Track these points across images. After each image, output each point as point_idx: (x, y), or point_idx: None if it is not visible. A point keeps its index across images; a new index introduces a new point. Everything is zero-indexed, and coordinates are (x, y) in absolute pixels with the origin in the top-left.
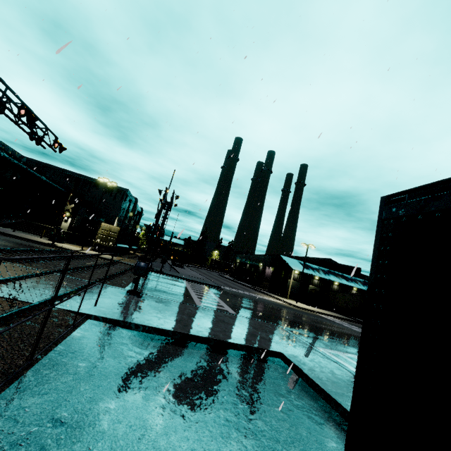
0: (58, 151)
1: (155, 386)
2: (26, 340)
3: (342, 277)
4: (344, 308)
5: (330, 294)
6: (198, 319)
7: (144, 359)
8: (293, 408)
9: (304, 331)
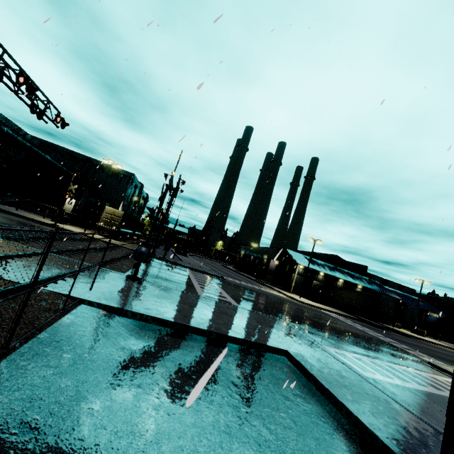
0: (61, 127)
1: (148, 383)
2: (5, 324)
3: (347, 274)
4: (348, 305)
5: (334, 290)
6: (199, 310)
7: (138, 351)
8: (300, 414)
9: (308, 327)
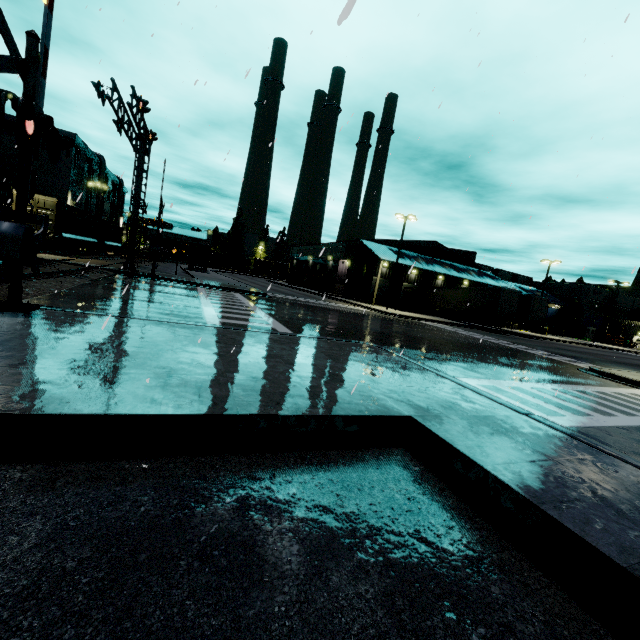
0: None
1: None
2: None
3: (450, 267)
4: (453, 310)
5: (433, 292)
6: (183, 356)
7: None
8: None
9: (417, 350)
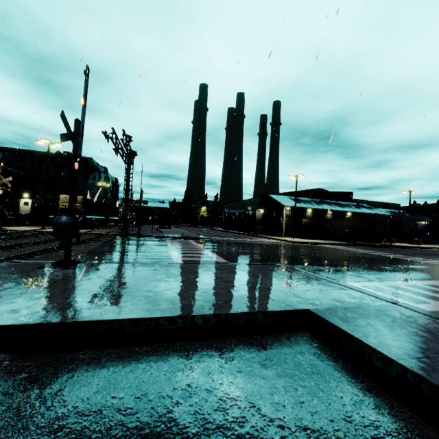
0: None
1: None
2: None
3: (335, 204)
4: (342, 234)
5: (325, 223)
6: (162, 283)
7: None
8: None
9: (316, 265)
